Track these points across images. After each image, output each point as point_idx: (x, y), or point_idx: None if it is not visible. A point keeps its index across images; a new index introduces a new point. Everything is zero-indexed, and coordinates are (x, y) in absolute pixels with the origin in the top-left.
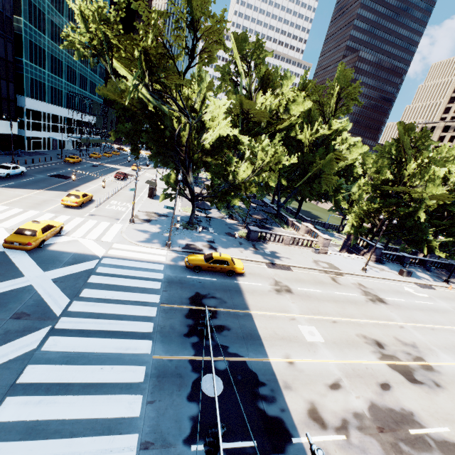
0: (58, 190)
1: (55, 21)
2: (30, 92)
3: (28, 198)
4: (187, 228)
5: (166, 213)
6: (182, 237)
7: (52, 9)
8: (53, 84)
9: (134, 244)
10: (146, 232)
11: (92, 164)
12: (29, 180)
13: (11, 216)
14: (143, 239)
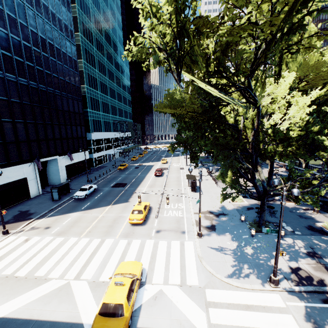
0: (121, 202)
1: (102, 81)
2: (93, 129)
3: (102, 220)
4: (259, 230)
5: (220, 210)
6: (270, 252)
7: (100, 75)
8: (105, 119)
9: (228, 286)
10: (224, 250)
11: (134, 166)
12: (99, 195)
13: (91, 254)
14: (231, 268)
